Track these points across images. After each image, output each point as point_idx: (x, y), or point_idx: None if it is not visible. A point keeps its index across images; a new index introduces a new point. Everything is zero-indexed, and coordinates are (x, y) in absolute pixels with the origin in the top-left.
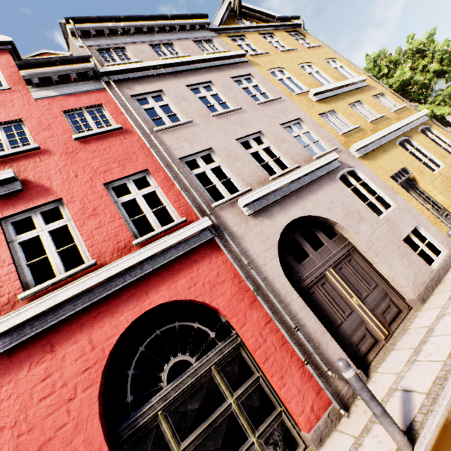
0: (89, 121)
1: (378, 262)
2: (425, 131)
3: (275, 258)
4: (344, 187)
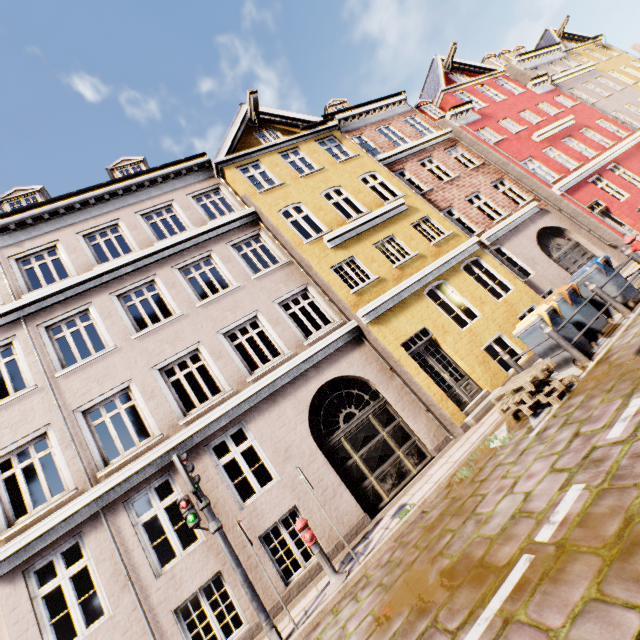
0: (562, 102)
1: None
2: None
3: None
4: None
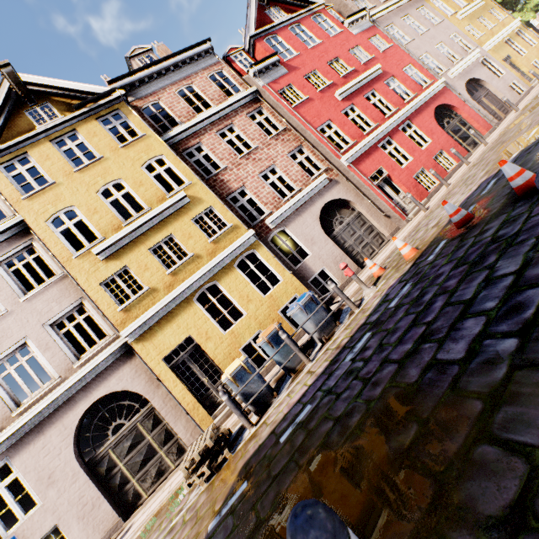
0: (377, 44)
1: (500, 94)
2: (518, 33)
3: (466, 93)
4: (483, 66)
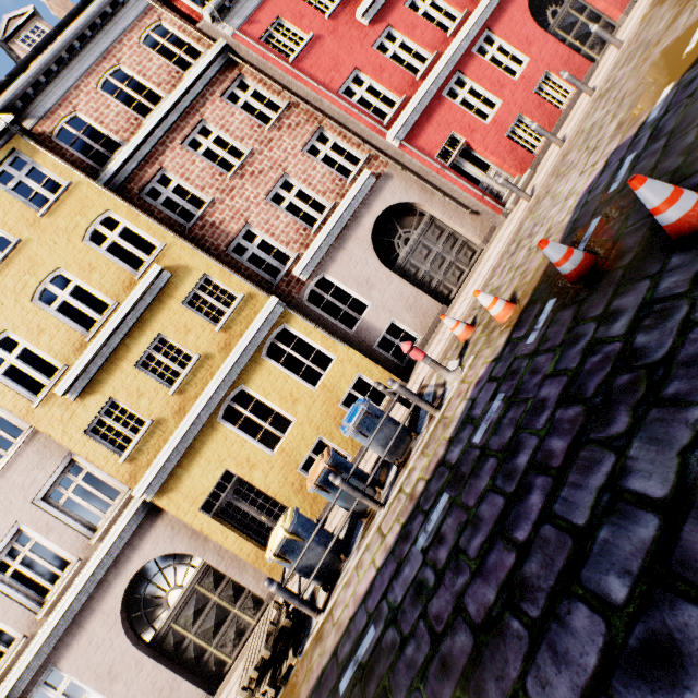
0: None
1: None
2: None
3: None
4: None
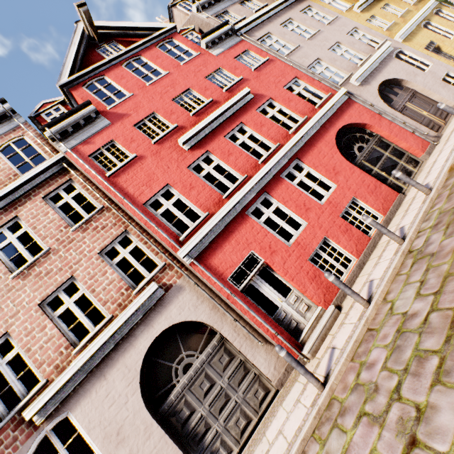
0: (248, 61)
1: (431, 93)
2: (437, 13)
3: (380, 101)
4: (400, 61)
